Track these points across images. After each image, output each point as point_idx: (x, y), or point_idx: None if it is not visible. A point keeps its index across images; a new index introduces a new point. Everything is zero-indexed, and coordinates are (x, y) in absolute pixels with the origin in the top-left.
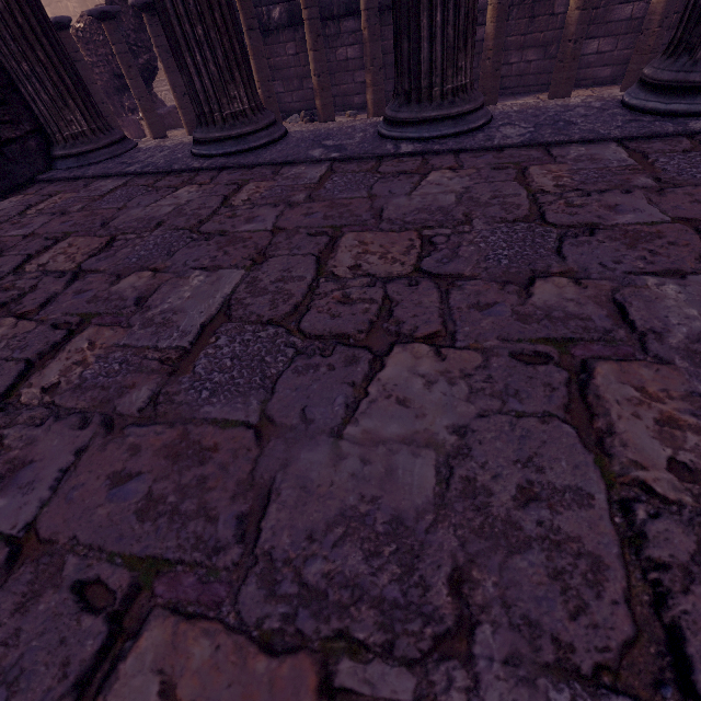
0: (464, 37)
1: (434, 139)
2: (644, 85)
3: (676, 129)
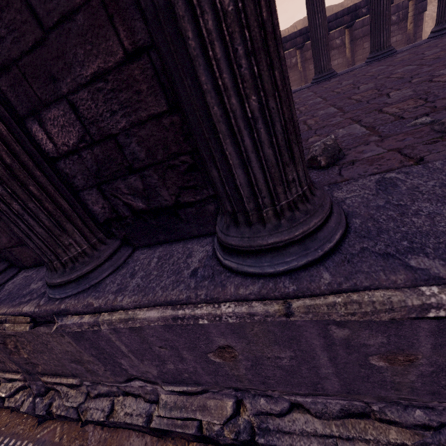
0: (389, 35)
1: (387, 56)
2: (433, 33)
3: (445, 35)
